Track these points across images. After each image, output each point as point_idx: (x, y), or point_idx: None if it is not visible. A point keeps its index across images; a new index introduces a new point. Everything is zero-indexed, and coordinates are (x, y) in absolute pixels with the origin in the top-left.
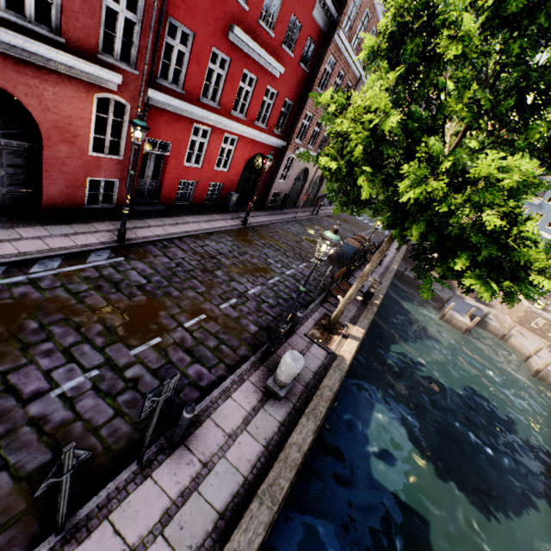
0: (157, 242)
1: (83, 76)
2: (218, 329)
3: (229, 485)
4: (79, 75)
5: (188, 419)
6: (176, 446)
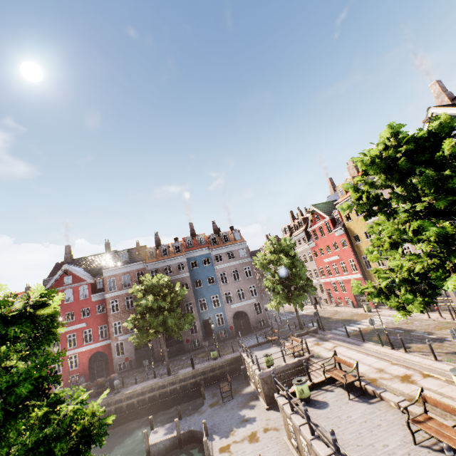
0: None
1: None
2: None
3: None
4: None
5: None
6: None
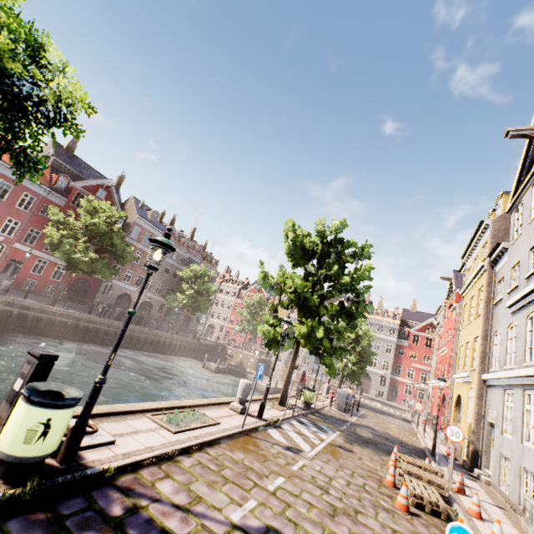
0: None
1: None
2: None
3: None
4: None
5: None
6: None
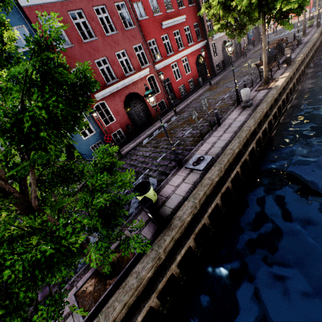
0: (184, 108)
1: (142, 76)
2: (218, 109)
3: (239, 123)
4: (141, 76)
5: (217, 112)
6: (219, 124)
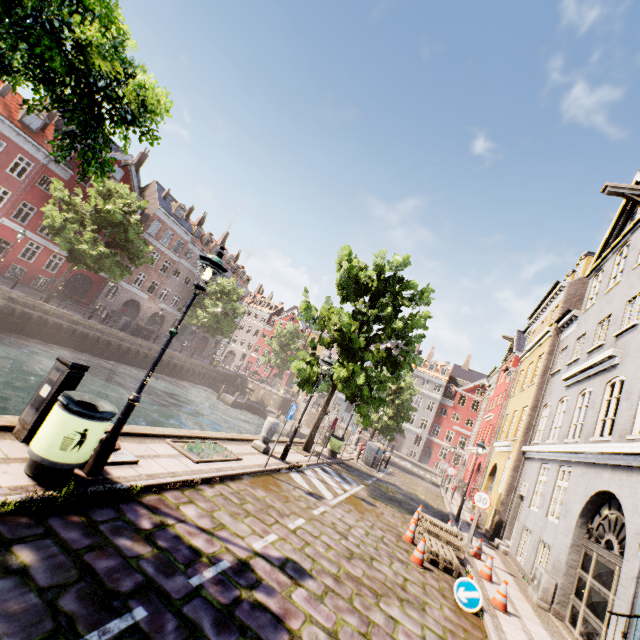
0: None
1: None
2: None
3: None
4: None
5: None
6: None
